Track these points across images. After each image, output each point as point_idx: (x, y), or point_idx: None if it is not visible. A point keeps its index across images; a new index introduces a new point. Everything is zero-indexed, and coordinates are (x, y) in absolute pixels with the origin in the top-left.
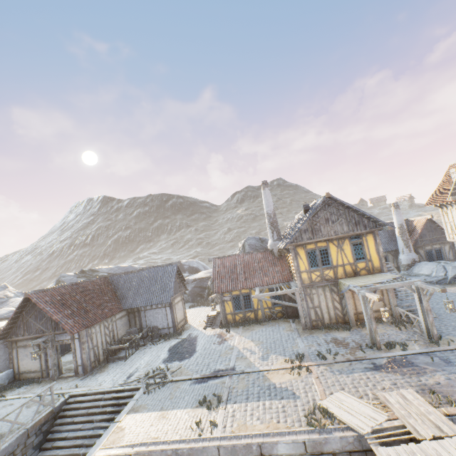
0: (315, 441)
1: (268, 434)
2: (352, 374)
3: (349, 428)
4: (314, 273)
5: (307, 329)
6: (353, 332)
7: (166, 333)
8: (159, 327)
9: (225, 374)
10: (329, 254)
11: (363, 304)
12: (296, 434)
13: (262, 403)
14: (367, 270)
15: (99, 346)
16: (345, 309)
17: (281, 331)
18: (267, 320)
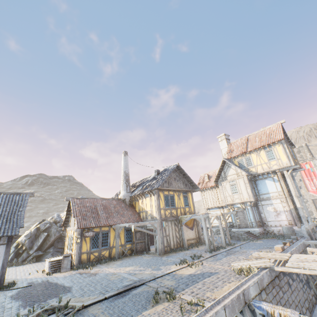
0: (260, 279)
1: (238, 287)
2: (222, 259)
3: (262, 269)
4: (167, 210)
5: (161, 254)
6: (191, 250)
7: None
8: None
9: (142, 282)
10: (174, 199)
11: (204, 224)
12: (249, 280)
13: (203, 281)
14: (189, 212)
15: None
16: (181, 237)
17: (144, 258)
18: (121, 257)
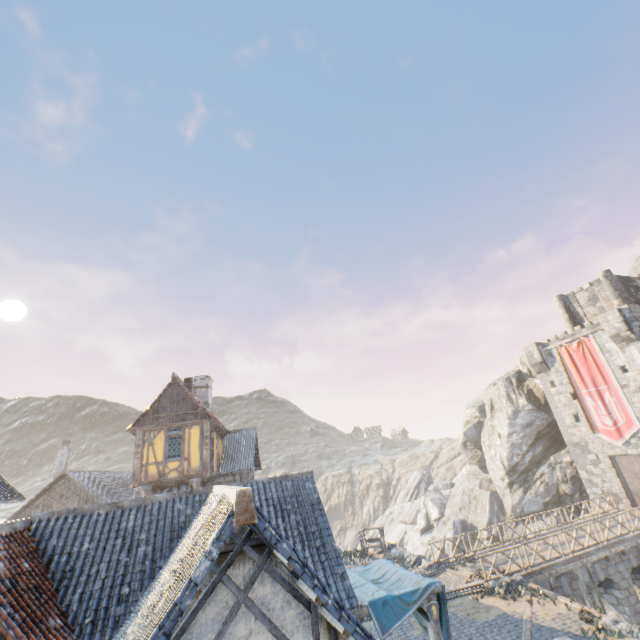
0: None
1: None
2: None
3: None
4: None
5: None
6: None
7: None
8: None
9: None
10: None
11: None
12: None
13: None
14: None
15: None
16: None
17: None
18: None
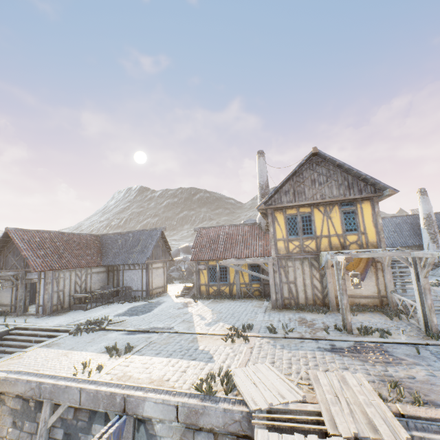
0: (191, 408)
1: (142, 389)
2: (296, 350)
3: (244, 402)
4: (292, 242)
5: (277, 307)
6: (329, 315)
7: (139, 296)
8: (134, 289)
9: (157, 330)
10: (313, 221)
11: (336, 274)
12: (175, 395)
13: (168, 360)
14: (359, 244)
15: (66, 292)
16: (326, 289)
17: (248, 306)
18: (241, 297)
